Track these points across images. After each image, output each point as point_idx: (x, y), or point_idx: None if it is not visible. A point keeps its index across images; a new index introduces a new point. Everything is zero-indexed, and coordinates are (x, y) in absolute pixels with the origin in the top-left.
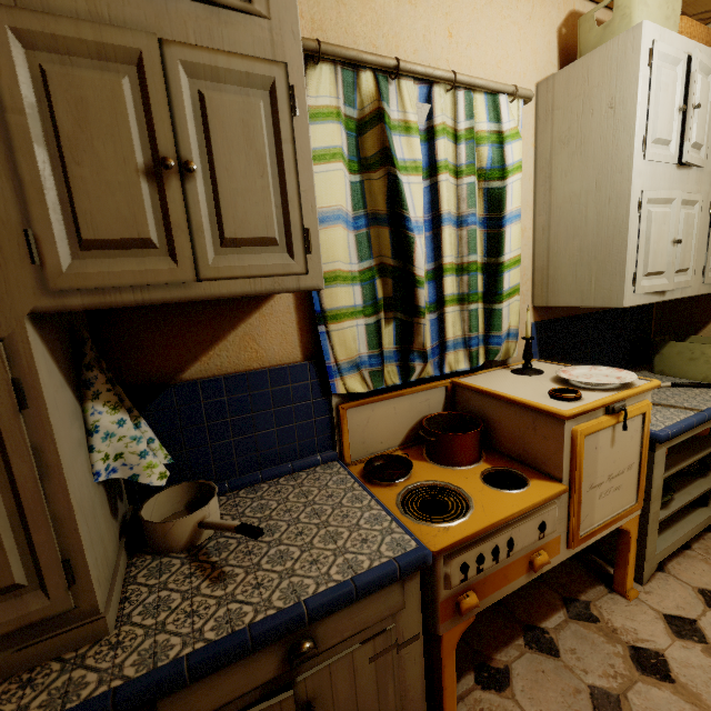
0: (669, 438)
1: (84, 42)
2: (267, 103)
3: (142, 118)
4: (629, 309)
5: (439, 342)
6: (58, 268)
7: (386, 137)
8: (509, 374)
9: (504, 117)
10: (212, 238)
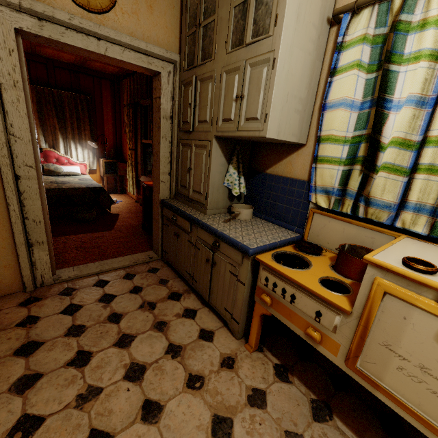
0: None
1: (233, 69)
2: (268, 67)
3: (238, 84)
4: None
5: (400, 200)
6: (218, 126)
7: (388, 42)
8: None
9: None
10: (244, 118)
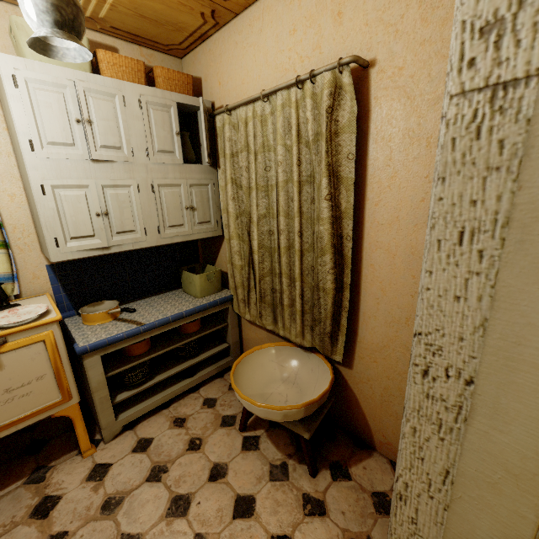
0: (88, 351)
1: None
2: None
3: None
4: (170, 247)
5: None
6: None
7: None
8: None
9: None
10: None
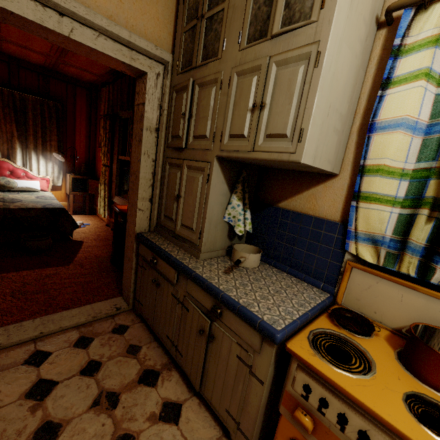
0: None
1: (249, 69)
2: (306, 66)
3: (256, 89)
4: None
5: None
6: (223, 143)
7: None
8: None
9: None
10: (264, 134)
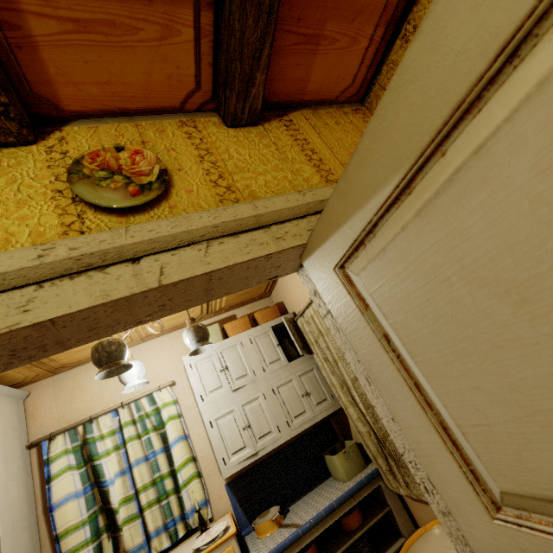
0: None
1: None
2: None
3: None
4: (308, 434)
5: (146, 536)
6: None
7: (87, 451)
8: (193, 540)
9: (158, 400)
10: None
